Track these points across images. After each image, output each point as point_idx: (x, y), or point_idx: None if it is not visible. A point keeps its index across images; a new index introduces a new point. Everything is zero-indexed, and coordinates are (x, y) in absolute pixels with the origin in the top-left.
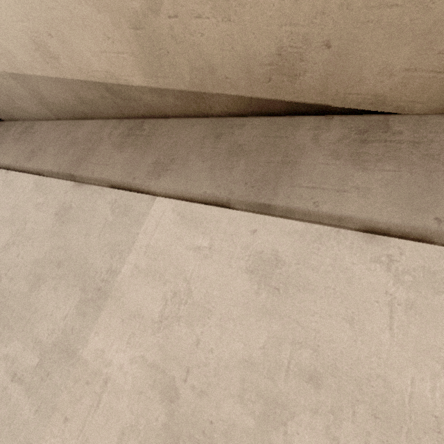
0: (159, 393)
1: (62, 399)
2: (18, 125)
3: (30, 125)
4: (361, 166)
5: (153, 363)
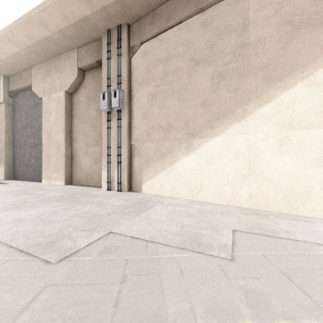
0: (286, 25)
1: (250, 53)
2: (145, 19)
3: (154, 13)
4: None
5: (279, 22)
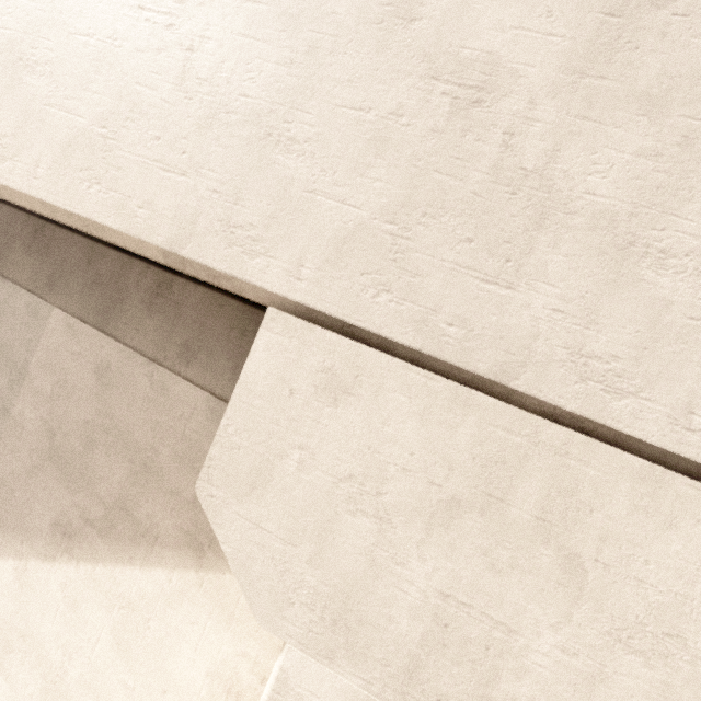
0: (48, 435)
1: (3, 436)
2: None
3: None
4: (150, 314)
5: (46, 420)
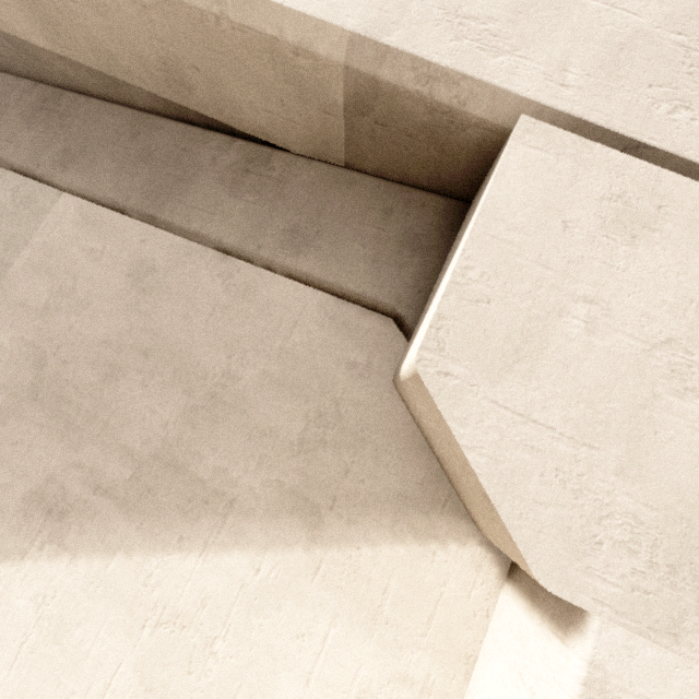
0: (32, 363)
1: None
2: None
3: None
4: (234, 194)
5: (31, 342)
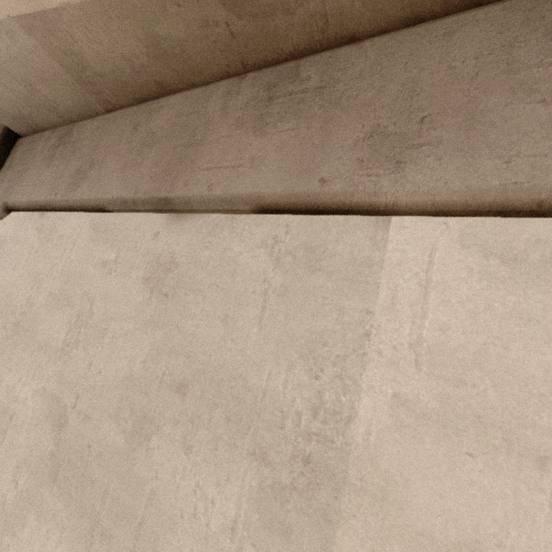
0: None
1: None
2: (46, 137)
3: (66, 132)
4: None
5: None
